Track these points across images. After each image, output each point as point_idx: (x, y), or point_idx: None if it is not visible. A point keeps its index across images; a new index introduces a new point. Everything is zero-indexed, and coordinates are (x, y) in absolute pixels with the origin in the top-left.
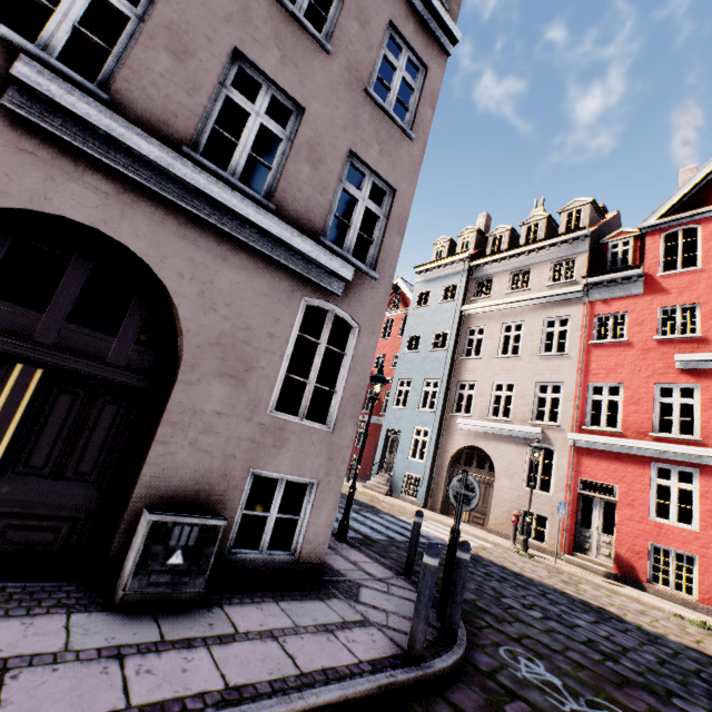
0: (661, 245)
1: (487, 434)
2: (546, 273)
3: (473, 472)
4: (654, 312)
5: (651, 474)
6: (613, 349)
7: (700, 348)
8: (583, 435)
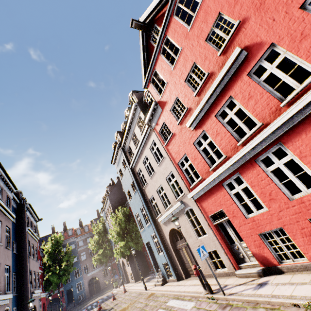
0: (153, 87)
1: (170, 219)
2: (138, 130)
3: (181, 243)
4: (170, 113)
5: (227, 191)
6: (172, 141)
7: (191, 114)
8: (191, 192)
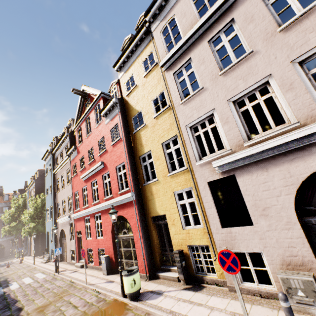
0: (78, 135)
1: (63, 223)
2: (65, 151)
3: (65, 239)
4: (79, 160)
5: (85, 222)
6: (76, 178)
7: (85, 171)
8: (73, 214)
